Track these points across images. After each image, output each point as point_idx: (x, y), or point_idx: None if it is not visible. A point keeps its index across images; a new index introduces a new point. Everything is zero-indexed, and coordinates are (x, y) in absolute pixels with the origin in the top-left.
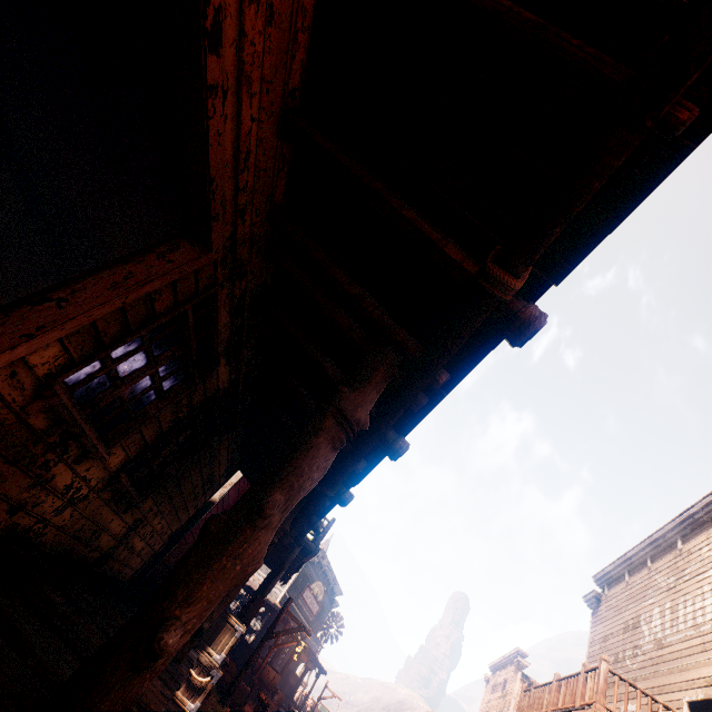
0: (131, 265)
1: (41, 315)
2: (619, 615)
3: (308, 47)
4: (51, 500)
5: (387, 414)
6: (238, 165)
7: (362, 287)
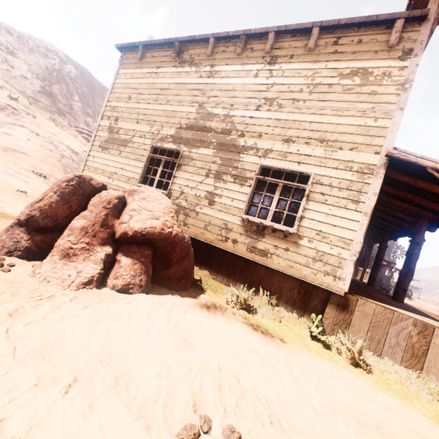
0: None
1: None
2: None
3: None
4: None
5: (427, 229)
6: None
7: (406, 204)
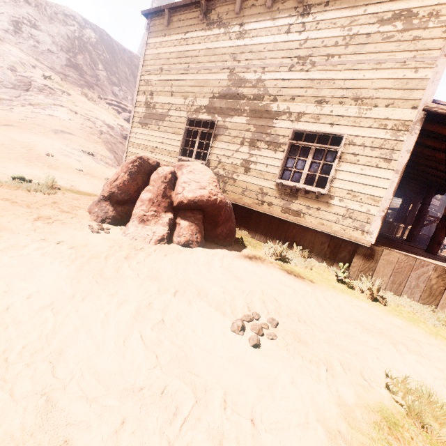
0: None
1: None
2: None
3: None
4: None
5: None
6: None
7: None
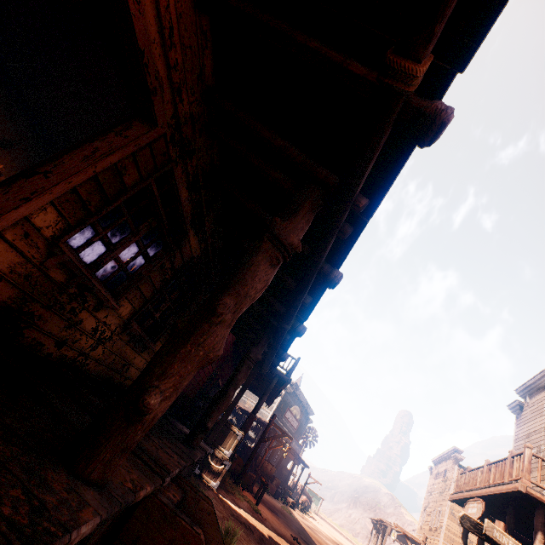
0: (96, 143)
1: (33, 184)
2: (540, 417)
3: None
4: (85, 339)
5: (319, 246)
6: (165, 41)
7: (285, 140)
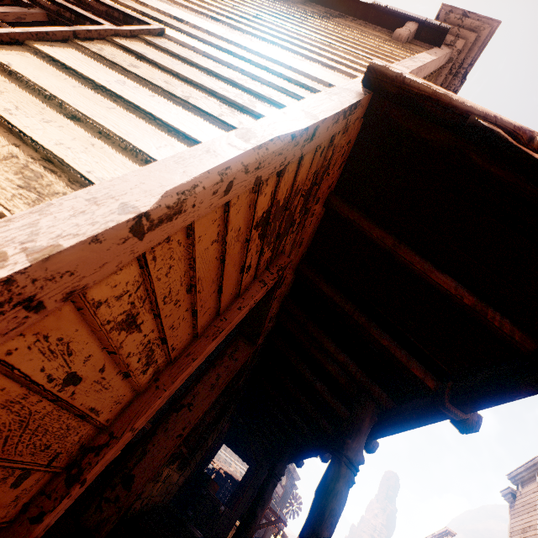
0: (217, 368)
1: (182, 418)
2: (533, 511)
3: (313, 235)
4: (157, 486)
5: (368, 436)
6: None
7: (345, 354)
